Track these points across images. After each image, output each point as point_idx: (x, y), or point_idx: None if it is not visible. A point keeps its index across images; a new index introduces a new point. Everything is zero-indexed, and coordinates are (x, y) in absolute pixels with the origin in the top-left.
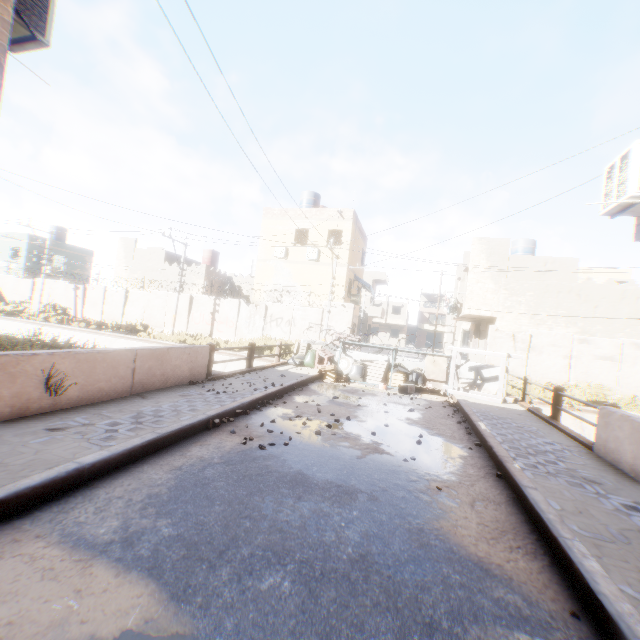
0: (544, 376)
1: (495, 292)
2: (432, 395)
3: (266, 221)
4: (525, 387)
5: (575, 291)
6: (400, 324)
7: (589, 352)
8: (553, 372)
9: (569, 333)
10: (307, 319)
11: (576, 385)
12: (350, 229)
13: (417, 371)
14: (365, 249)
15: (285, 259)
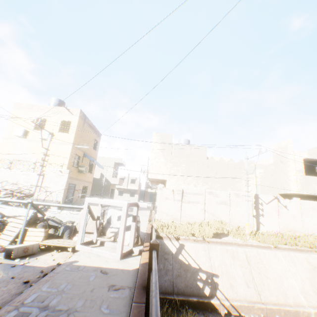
0: (191, 217)
1: (165, 164)
2: (61, 253)
3: (15, 111)
4: (152, 235)
5: (206, 164)
6: (135, 189)
7: (214, 200)
8: (196, 214)
9: (203, 188)
10: (30, 182)
11: (208, 222)
12: (77, 121)
13: (66, 224)
14: (99, 140)
15: (24, 138)
